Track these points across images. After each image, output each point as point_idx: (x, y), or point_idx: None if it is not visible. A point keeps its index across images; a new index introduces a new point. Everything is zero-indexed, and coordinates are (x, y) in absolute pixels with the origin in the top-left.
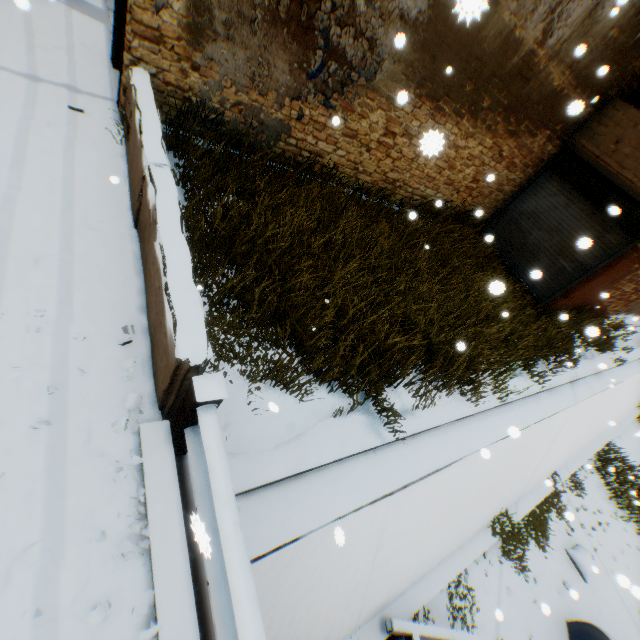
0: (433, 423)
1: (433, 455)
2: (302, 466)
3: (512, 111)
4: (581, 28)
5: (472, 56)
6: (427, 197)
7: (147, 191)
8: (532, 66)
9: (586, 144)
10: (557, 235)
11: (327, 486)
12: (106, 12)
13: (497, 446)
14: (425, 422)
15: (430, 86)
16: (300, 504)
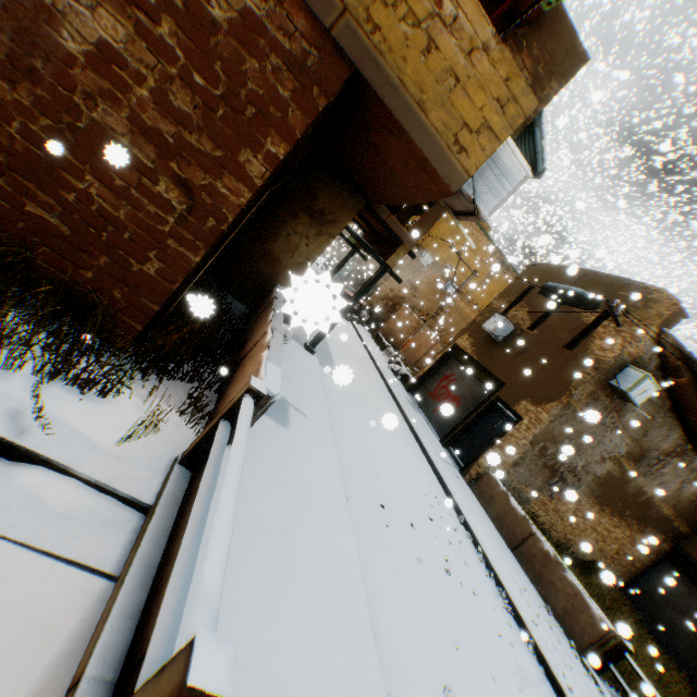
0: None
1: None
2: None
3: (640, 519)
4: (674, 492)
5: (621, 492)
6: (584, 555)
7: (539, 542)
8: (650, 502)
9: (690, 552)
10: (688, 618)
11: None
12: (416, 405)
13: None
14: None
15: (599, 499)
16: None
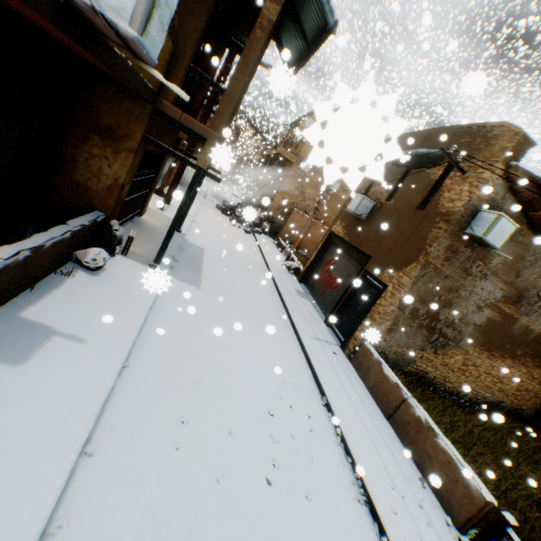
0: None
1: None
2: None
3: (533, 356)
4: None
5: (507, 334)
6: (485, 397)
7: (411, 409)
8: (540, 338)
9: None
10: None
11: None
12: (305, 293)
13: None
14: None
15: (486, 345)
16: None
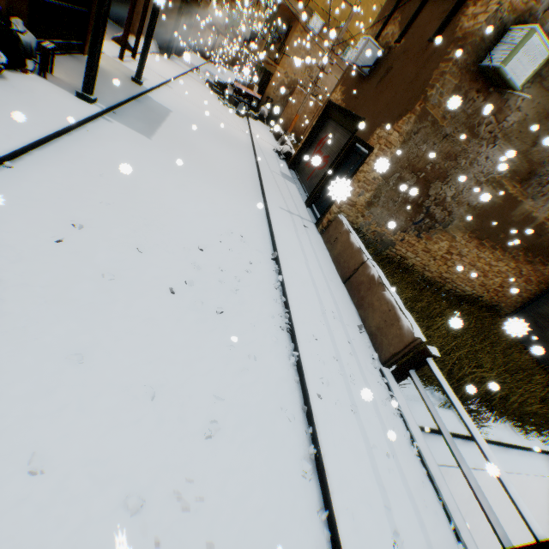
0: (496, 437)
1: (499, 460)
2: (430, 425)
3: (528, 250)
4: None
5: (504, 221)
6: (465, 291)
7: (367, 269)
8: (542, 229)
9: None
10: None
11: (441, 445)
12: (292, 178)
13: (544, 481)
14: (491, 434)
15: (477, 233)
16: (430, 447)
